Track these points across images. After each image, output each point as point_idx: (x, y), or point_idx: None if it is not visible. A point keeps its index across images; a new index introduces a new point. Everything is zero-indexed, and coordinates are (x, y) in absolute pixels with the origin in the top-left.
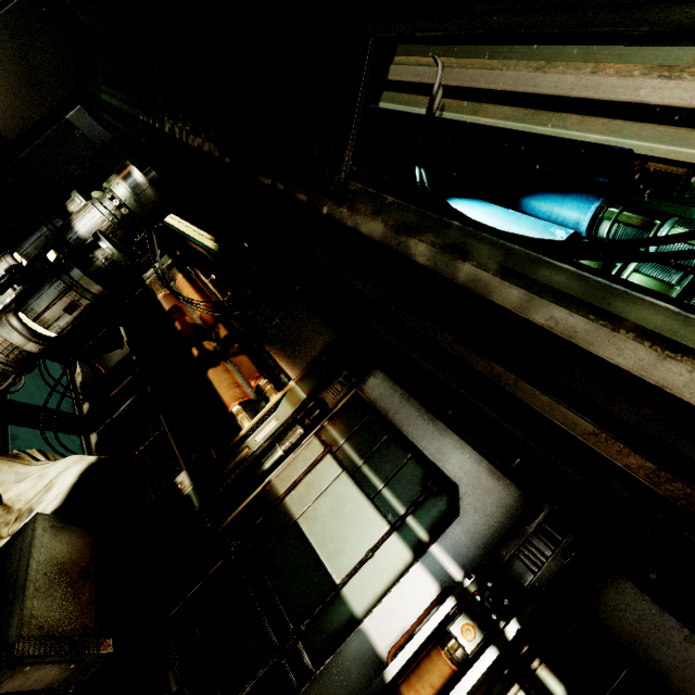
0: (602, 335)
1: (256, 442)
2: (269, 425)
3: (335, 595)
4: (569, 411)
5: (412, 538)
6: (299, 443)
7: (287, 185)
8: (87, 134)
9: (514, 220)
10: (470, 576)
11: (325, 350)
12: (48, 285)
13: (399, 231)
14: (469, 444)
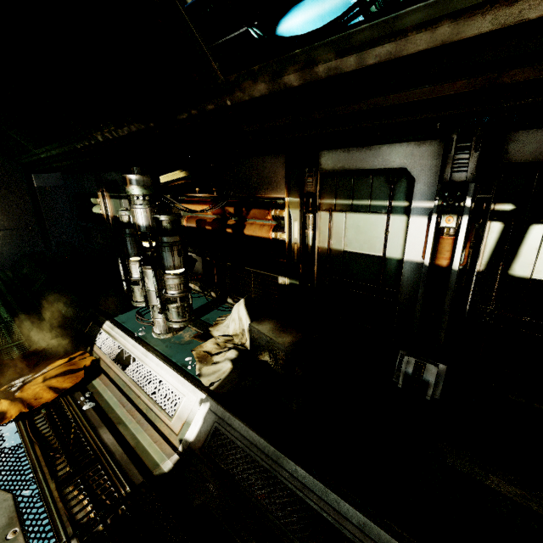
0: (402, 44)
1: (296, 238)
2: (295, 226)
3: (384, 260)
4: (416, 90)
5: (400, 210)
6: (315, 221)
7: (197, 108)
8: (52, 185)
9: (322, 2)
10: (436, 199)
11: (286, 169)
12: (164, 253)
13: (274, 80)
14: (396, 143)
